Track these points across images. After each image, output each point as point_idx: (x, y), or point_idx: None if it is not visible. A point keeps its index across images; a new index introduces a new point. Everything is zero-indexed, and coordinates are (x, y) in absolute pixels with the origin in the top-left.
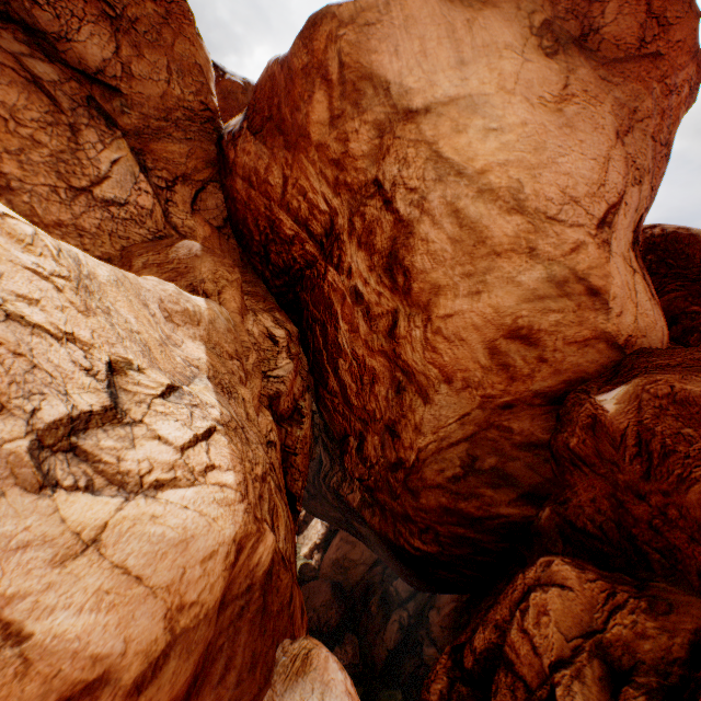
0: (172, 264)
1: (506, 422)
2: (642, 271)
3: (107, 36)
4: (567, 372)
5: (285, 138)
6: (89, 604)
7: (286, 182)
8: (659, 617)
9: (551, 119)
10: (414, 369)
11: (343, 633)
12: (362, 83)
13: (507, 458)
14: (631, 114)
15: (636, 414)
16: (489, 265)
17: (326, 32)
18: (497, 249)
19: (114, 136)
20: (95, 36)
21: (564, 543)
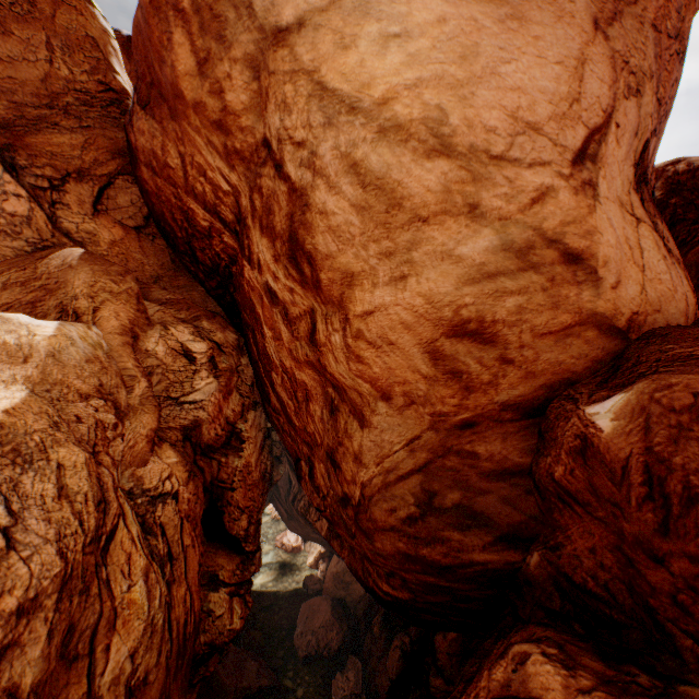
0: (40, 280)
1: (469, 445)
2: (653, 219)
3: None
4: (546, 374)
5: (168, 105)
6: None
7: (184, 161)
8: None
9: (487, 10)
10: (344, 384)
11: (346, 656)
12: (220, 5)
13: (475, 492)
14: None
15: (643, 436)
16: (413, 237)
17: None
18: (422, 212)
19: None
20: None
21: (562, 599)
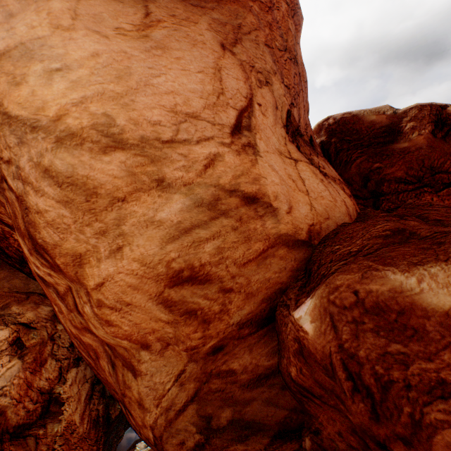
0: None
1: (224, 365)
2: (309, 156)
3: None
4: (262, 291)
5: None
6: None
7: None
8: None
9: (135, 45)
10: (111, 343)
11: None
12: None
13: (242, 403)
14: (236, 29)
15: (334, 335)
16: (119, 214)
17: None
18: (118, 194)
19: None
20: None
21: None
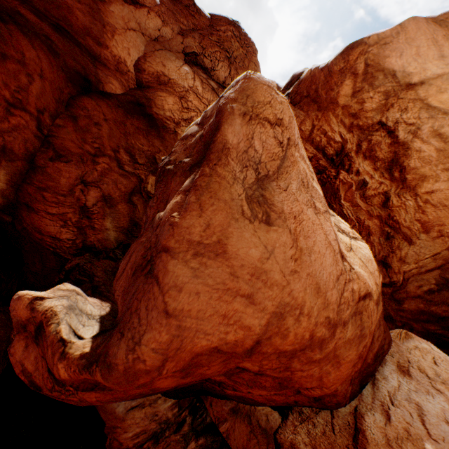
0: None
1: None
2: None
3: (227, 66)
4: None
5: (317, 105)
6: (360, 267)
7: (313, 128)
8: None
9: None
10: (402, 225)
11: None
12: (376, 73)
13: None
14: None
15: None
16: None
17: (359, 51)
18: None
19: None
20: (223, 67)
21: None
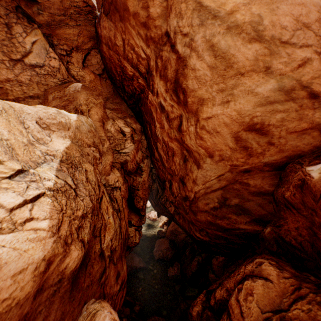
0: (66, 97)
1: (245, 180)
2: None
3: None
4: (288, 151)
5: (119, 14)
6: None
7: (124, 43)
8: None
9: None
10: (192, 149)
11: (174, 261)
12: None
13: (245, 200)
14: None
15: None
16: (235, 82)
17: None
18: (241, 70)
19: (32, 28)
20: None
21: (277, 247)
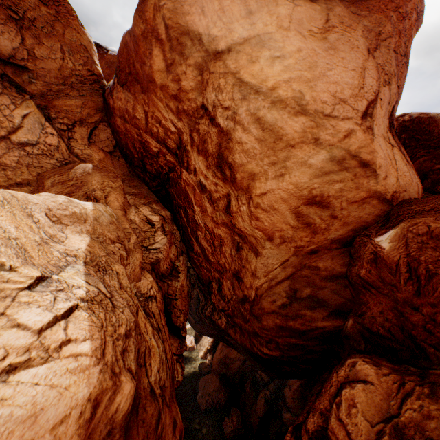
0: (72, 181)
1: (314, 263)
2: (398, 145)
3: (14, 32)
4: (353, 223)
5: (141, 85)
6: None
7: (147, 115)
8: (439, 400)
9: (319, 45)
10: (246, 233)
11: (230, 408)
12: (182, 38)
13: (318, 288)
14: (377, 36)
15: (405, 249)
16: (287, 155)
17: (152, 4)
18: (291, 142)
19: (23, 99)
20: (5, 33)
21: (365, 343)
